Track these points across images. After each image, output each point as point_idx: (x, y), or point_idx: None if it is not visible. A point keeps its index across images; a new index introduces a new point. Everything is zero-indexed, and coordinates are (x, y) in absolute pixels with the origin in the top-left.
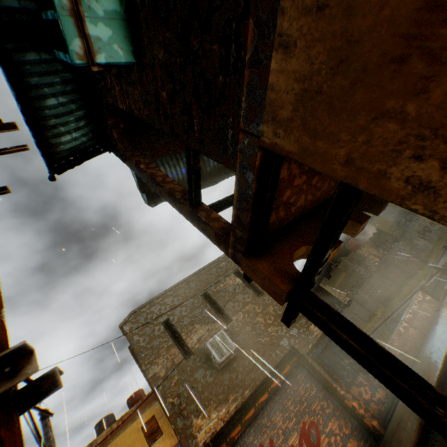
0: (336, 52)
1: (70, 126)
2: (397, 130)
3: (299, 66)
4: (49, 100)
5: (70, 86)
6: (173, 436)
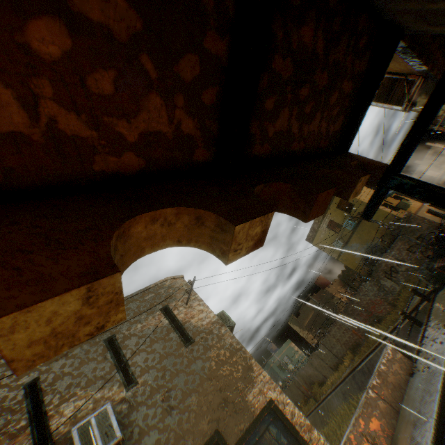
0: None
1: None
2: None
3: None
4: None
5: None
6: None
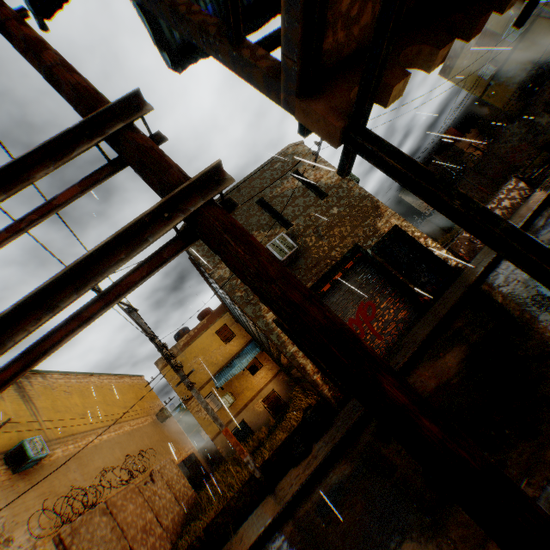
0: None
1: None
2: None
3: None
4: None
5: None
6: (245, 337)
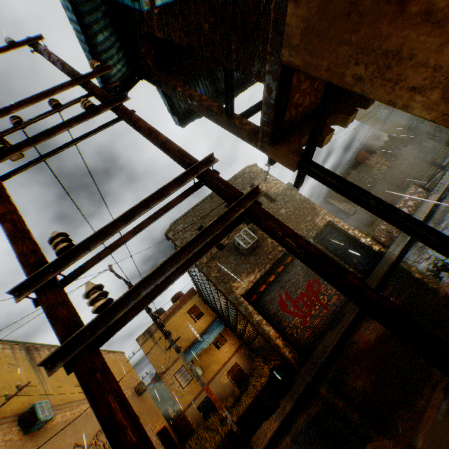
0: (321, 8)
1: (114, 60)
2: (348, 51)
3: (303, 13)
4: (98, 37)
5: (107, 20)
6: (212, 315)
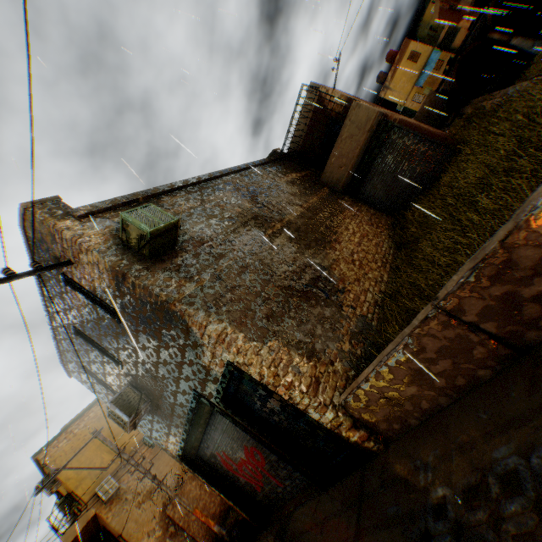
0: None
1: None
2: None
3: None
4: None
5: None
6: None
